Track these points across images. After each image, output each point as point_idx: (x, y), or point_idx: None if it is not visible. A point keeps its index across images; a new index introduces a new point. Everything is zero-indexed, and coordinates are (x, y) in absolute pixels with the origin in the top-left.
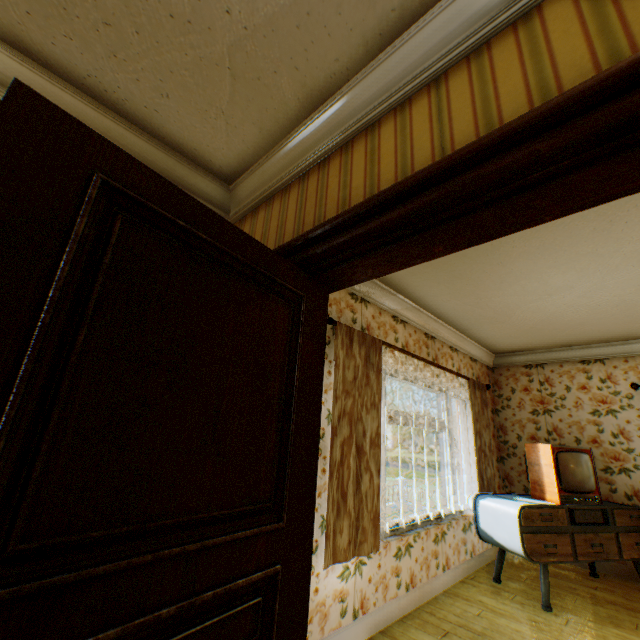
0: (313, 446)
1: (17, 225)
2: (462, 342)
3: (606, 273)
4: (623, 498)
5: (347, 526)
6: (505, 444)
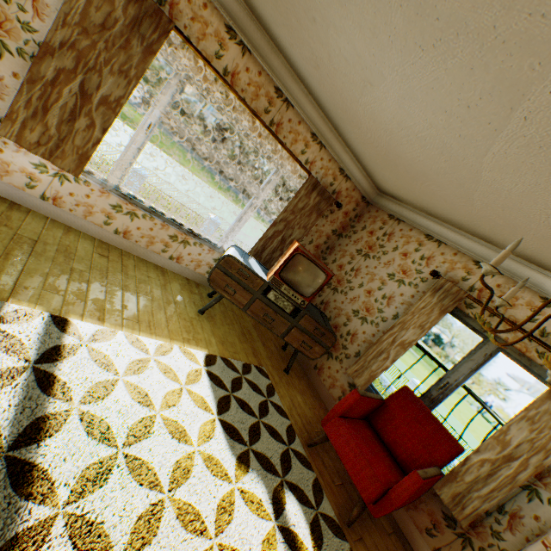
0: None
1: None
2: (334, 143)
3: (403, 56)
4: (345, 332)
5: (40, 132)
6: (323, 260)
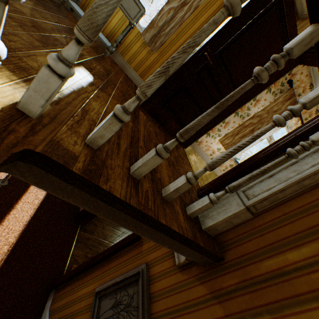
0: (253, 95)
1: (261, 1)
2: None
3: None
4: None
5: (230, 140)
6: None
